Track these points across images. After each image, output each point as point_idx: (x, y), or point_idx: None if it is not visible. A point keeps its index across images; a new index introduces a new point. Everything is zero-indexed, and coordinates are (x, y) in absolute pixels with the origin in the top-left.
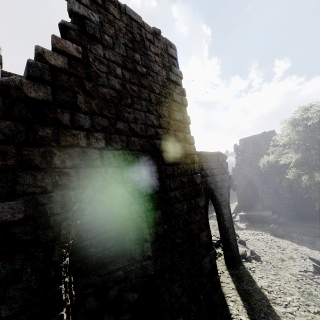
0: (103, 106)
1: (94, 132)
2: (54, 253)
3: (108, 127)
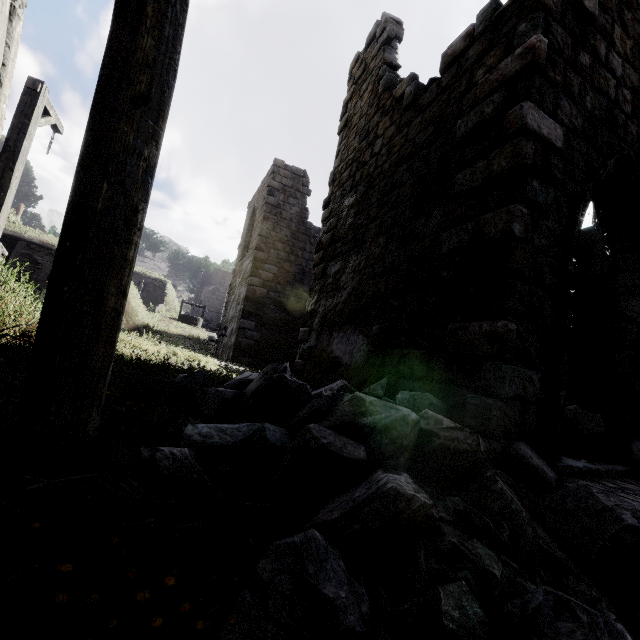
0: (636, 55)
1: (623, 87)
2: (579, 211)
3: (637, 89)
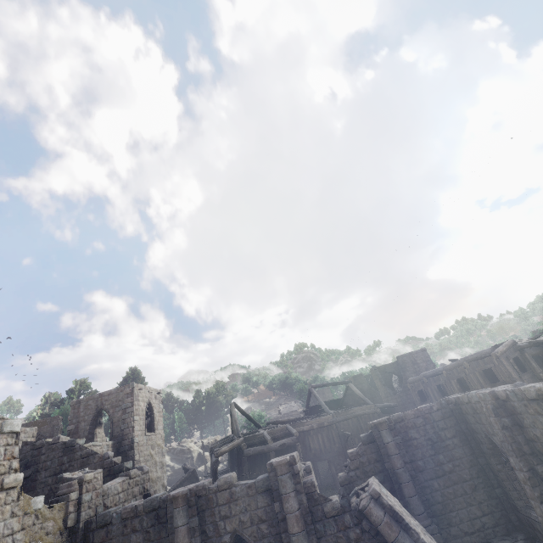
0: None
1: None
2: None
3: None
